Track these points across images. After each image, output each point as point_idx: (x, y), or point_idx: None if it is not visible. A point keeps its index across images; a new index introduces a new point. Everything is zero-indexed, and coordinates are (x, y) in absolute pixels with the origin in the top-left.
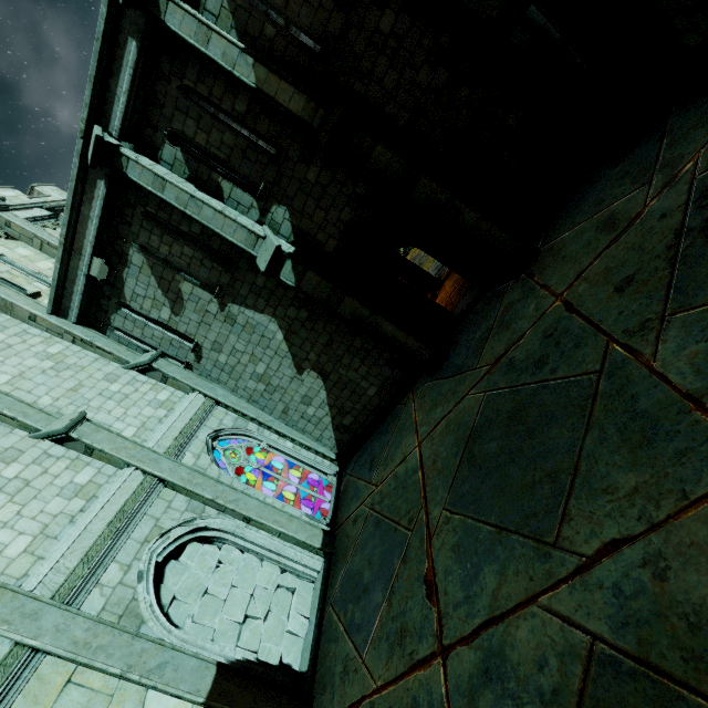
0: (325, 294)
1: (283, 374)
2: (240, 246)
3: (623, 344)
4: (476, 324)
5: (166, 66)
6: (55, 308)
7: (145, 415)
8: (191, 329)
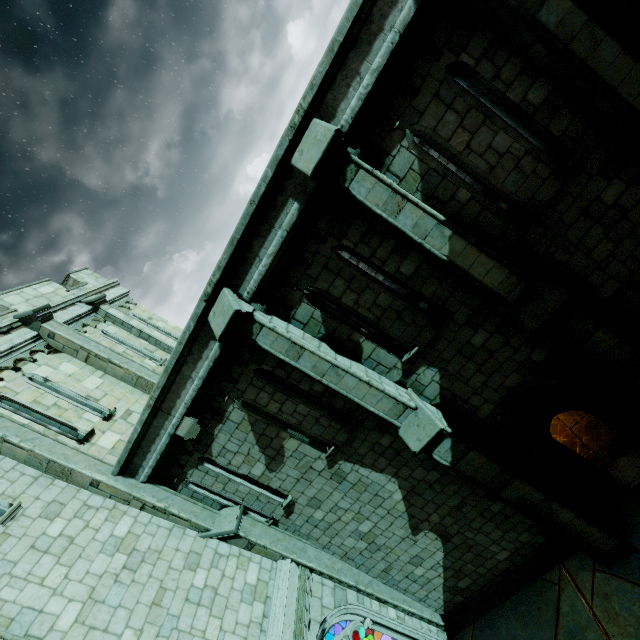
0: (488, 476)
1: (393, 533)
2: (382, 416)
3: None
4: None
5: (323, 226)
6: (123, 467)
7: (243, 622)
8: (287, 484)
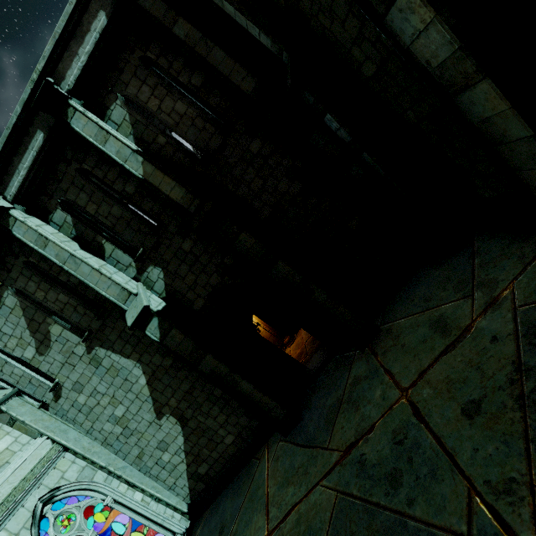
0: (188, 351)
1: (142, 418)
2: (112, 300)
3: (489, 505)
4: (327, 388)
5: (69, 153)
6: None
7: None
8: (54, 368)
